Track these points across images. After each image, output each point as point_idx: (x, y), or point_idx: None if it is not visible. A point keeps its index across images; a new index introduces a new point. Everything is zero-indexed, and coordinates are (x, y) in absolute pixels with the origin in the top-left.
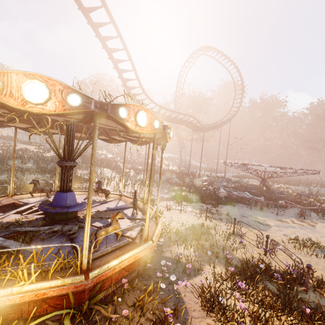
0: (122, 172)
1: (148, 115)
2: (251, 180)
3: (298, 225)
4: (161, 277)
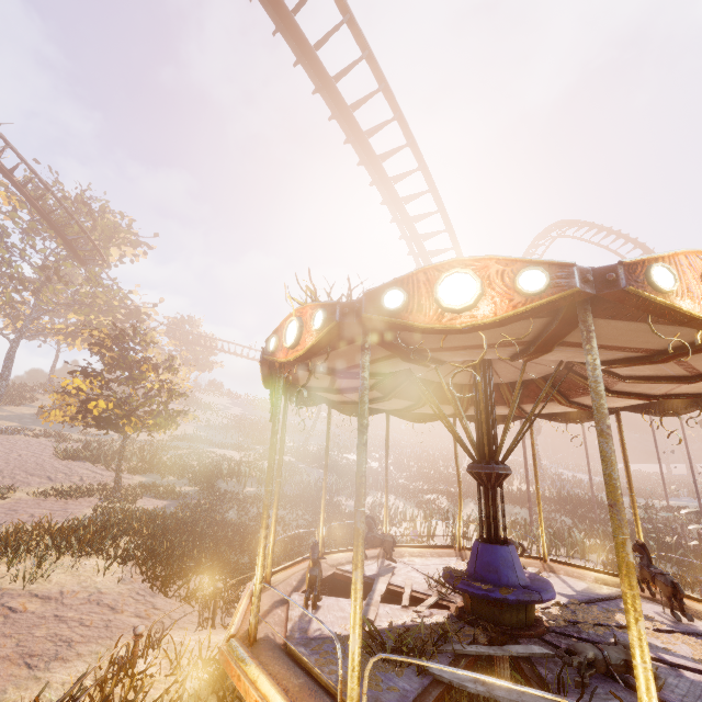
0: (423, 502)
1: None
2: None
3: None
4: None
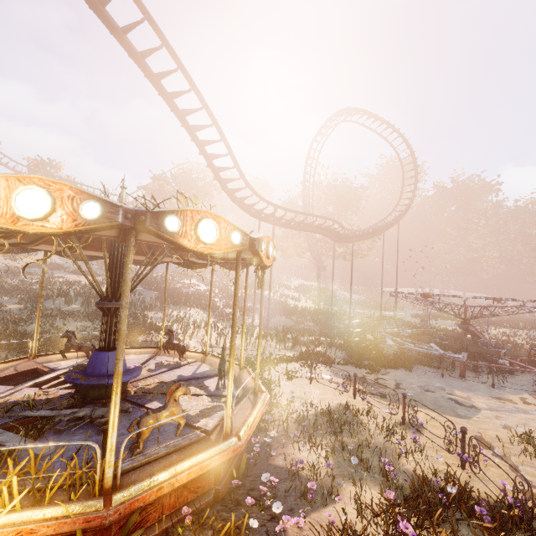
0: (219, 314)
1: (219, 225)
2: (446, 321)
3: (535, 408)
4: (258, 505)
